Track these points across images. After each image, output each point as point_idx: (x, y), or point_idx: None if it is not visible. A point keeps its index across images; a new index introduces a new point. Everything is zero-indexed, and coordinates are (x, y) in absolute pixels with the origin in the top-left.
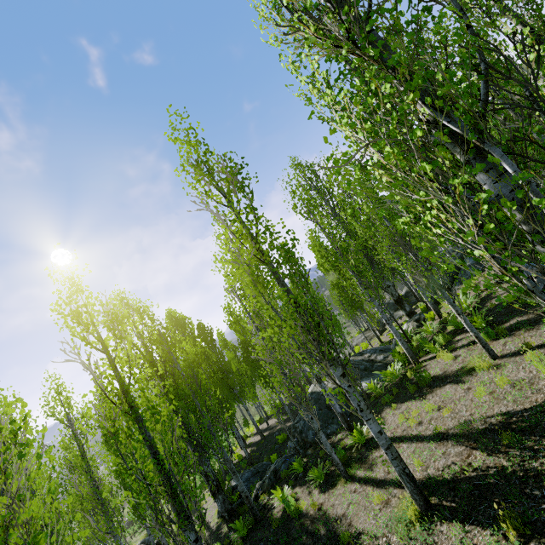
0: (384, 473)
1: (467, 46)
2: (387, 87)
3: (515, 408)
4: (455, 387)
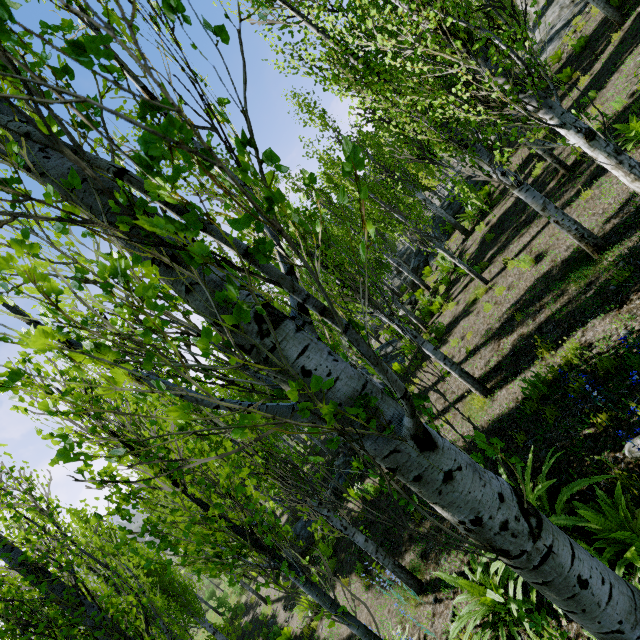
0: (441, 405)
1: None
2: None
3: (515, 299)
4: (467, 318)
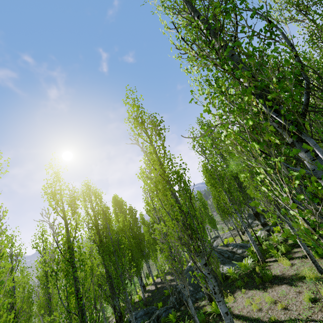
0: None
1: (293, 68)
2: (231, 90)
3: None
4: (289, 288)
